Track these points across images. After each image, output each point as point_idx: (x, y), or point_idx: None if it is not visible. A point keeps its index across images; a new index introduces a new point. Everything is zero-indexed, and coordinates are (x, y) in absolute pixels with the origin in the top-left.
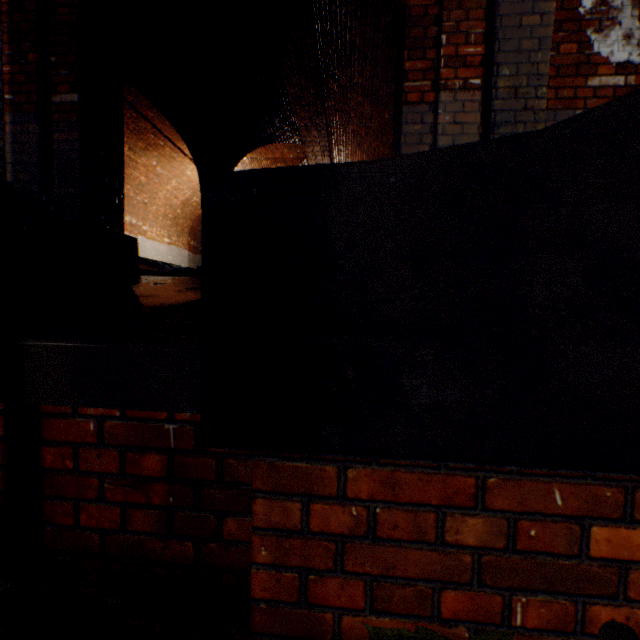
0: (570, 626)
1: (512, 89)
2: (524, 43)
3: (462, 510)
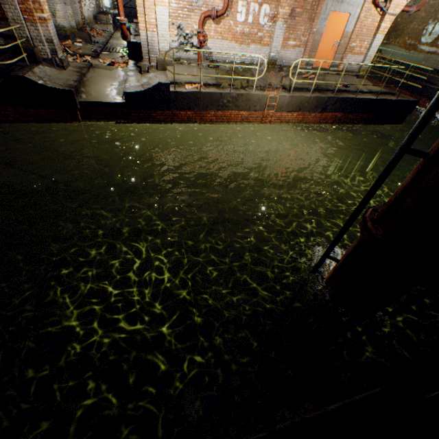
0: None
1: None
2: None
3: None
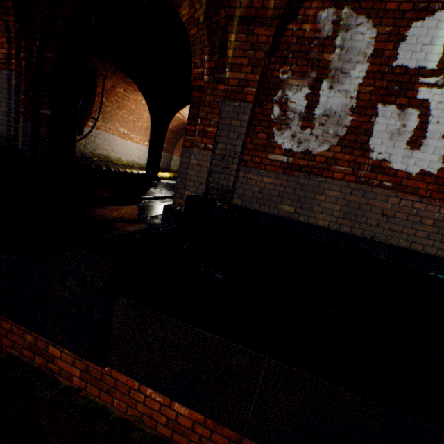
0: (46, 365)
1: (222, 156)
2: (231, 134)
3: (28, 332)
